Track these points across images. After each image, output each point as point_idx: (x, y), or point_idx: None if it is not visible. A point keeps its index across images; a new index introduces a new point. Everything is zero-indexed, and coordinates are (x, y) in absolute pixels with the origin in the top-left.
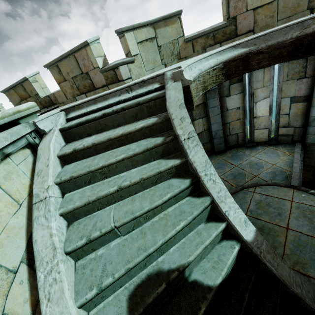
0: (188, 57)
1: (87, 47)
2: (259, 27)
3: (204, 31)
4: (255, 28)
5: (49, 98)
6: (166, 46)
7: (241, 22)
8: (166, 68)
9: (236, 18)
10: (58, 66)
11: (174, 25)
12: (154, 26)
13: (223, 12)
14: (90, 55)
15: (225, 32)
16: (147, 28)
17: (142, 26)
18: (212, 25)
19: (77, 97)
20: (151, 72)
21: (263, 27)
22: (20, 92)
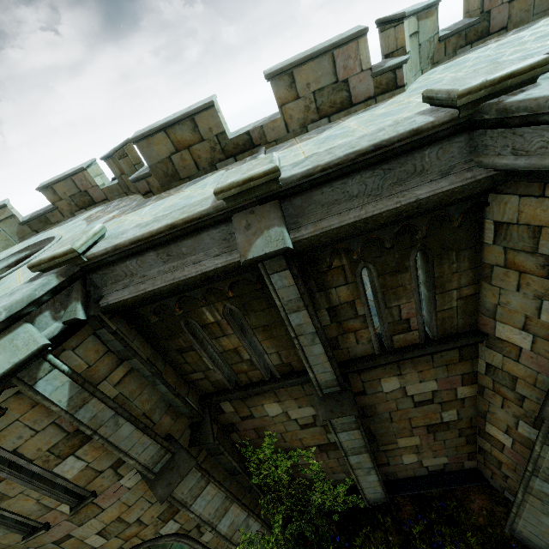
0: (439, 63)
1: (362, 38)
2: (513, 24)
3: (456, 28)
4: (508, 24)
5: (248, 137)
6: (424, 45)
7: (495, 17)
8: (434, 72)
9: (490, 13)
10: (292, 75)
11: (432, 18)
12: (417, 17)
13: (469, 7)
14: (361, 51)
15: (477, 30)
16: (414, 19)
17: (412, 15)
18: (456, 23)
19: (310, 125)
20: (414, 80)
21: (516, 24)
22: (180, 136)
